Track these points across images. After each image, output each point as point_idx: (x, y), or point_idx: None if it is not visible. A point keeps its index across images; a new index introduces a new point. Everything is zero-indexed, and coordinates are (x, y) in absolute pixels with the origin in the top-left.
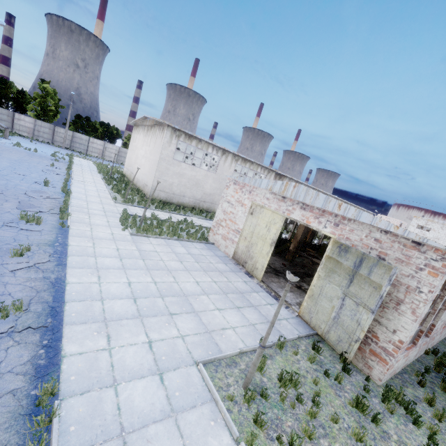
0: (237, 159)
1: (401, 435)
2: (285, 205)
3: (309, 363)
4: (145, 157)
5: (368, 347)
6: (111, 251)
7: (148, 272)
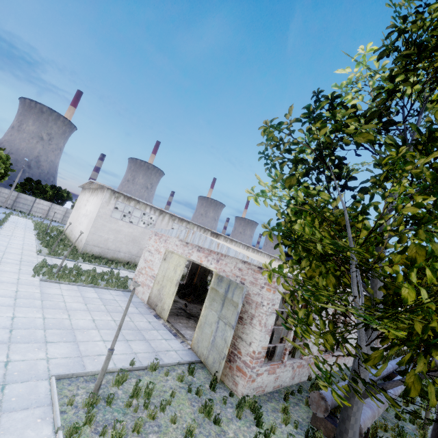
0: (174, 218)
1: (238, 433)
2: (187, 249)
3: (177, 382)
4: (85, 215)
5: (235, 364)
6: (7, 292)
7: (41, 310)
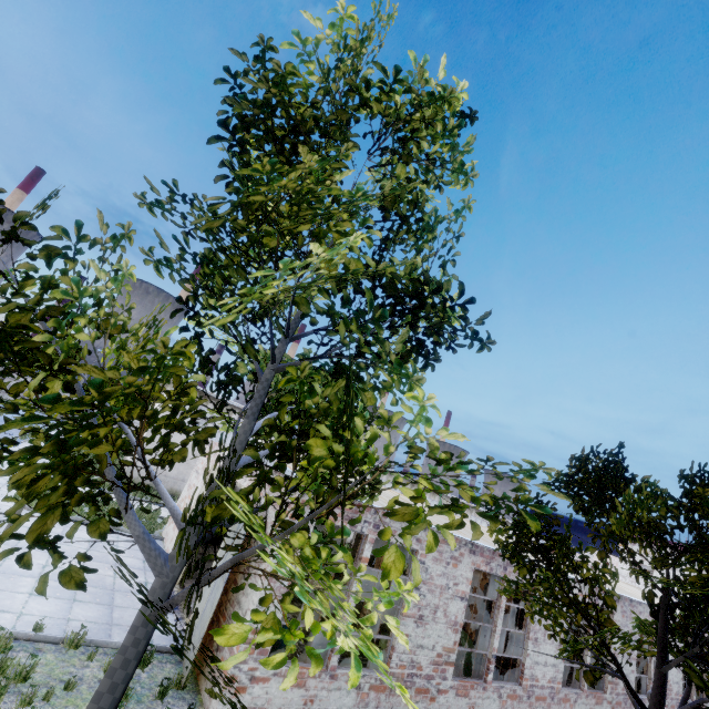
0: None
1: None
2: None
3: (102, 673)
4: None
5: (221, 654)
6: None
7: None
